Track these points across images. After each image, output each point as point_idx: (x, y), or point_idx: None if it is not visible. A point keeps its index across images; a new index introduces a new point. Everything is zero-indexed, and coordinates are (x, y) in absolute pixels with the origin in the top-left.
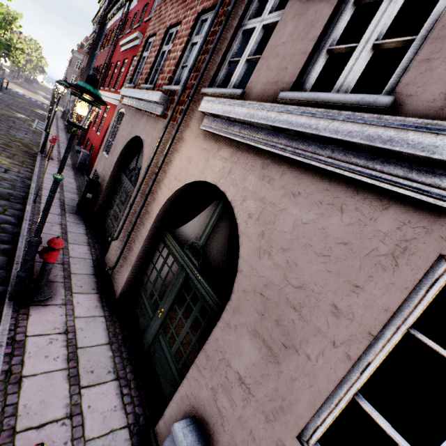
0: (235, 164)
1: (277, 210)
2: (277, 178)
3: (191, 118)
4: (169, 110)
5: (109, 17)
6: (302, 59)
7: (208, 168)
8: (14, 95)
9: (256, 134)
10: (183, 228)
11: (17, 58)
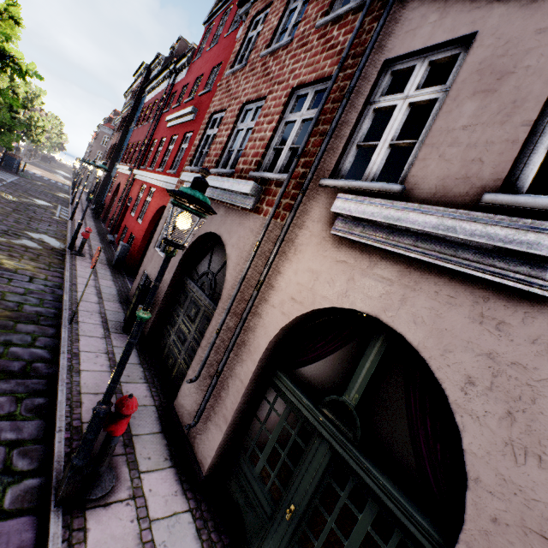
0: (413, 291)
1: (534, 379)
2: (515, 322)
3: (307, 216)
4: (264, 203)
5: (147, 90)
6: (510, 149)
7: (356, 291)
8: (32, 177)
9: (452, 252)
10: (308, 369)
11: (37, 137)
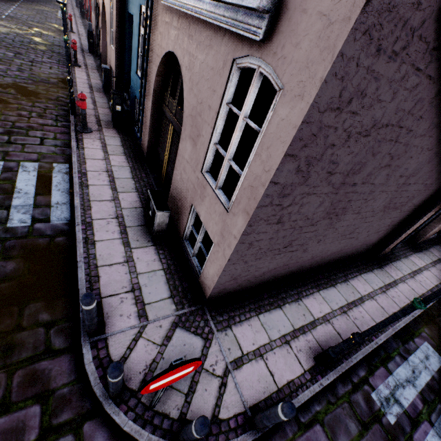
0: None
1: None
2: None
3: None
4: None
5: None
6: None
7: None
8: None
9: None
10: None
11: None
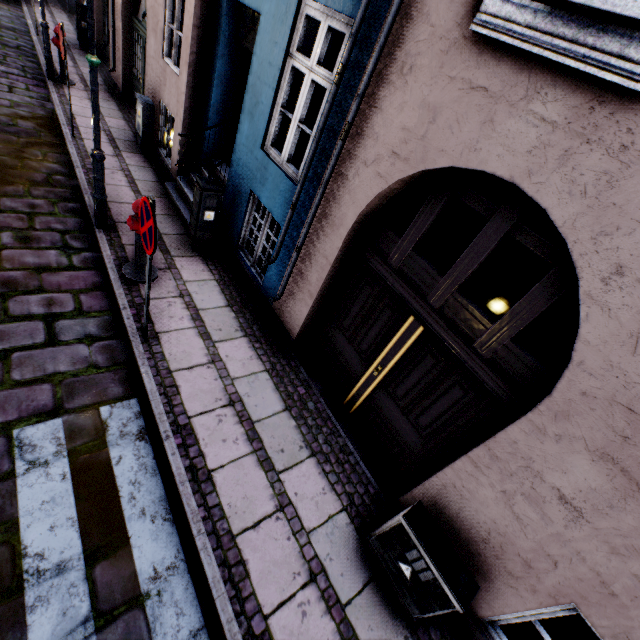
0: None
1: None
2: None
3: None
4: None
5: None
6: None
7: None
8: None
9: None
10: (141, 9)
11: None
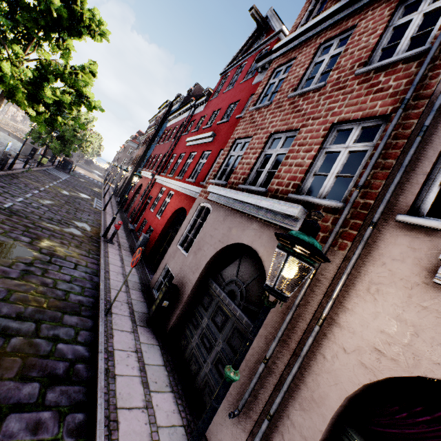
0: None
1: None
2: None
3: (381, 251)
4: None
5: (169, 119)
6: None
7: None
8: (78, 176)
9: None
10: None
11: (86, 148)
